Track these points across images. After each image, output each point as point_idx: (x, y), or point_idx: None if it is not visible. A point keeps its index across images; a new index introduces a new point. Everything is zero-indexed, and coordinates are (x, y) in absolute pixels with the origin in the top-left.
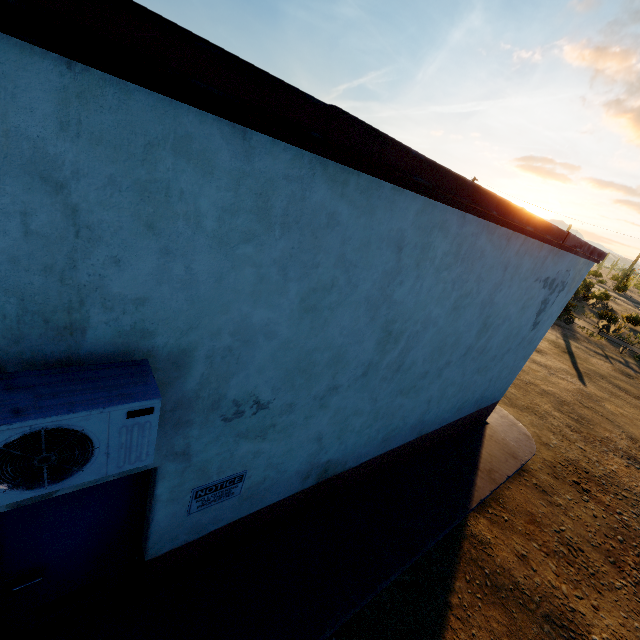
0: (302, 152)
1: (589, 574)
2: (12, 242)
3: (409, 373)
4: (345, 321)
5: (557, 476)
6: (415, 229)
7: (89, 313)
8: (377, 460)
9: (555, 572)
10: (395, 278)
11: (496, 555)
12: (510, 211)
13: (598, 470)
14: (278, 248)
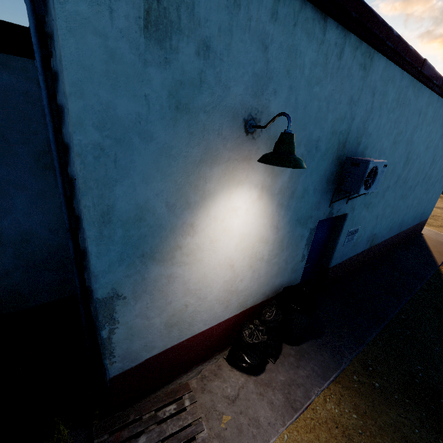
0: (410, 77)
1: None
2: (363, 113)
3: (406, 185)
4: (399, 150)
5: None
6: (425, 105)
7: (362, 138)
8: (385, 243)
9: None
10: (415, 129)
11: None
12: None
13: None
14: (396, 115)
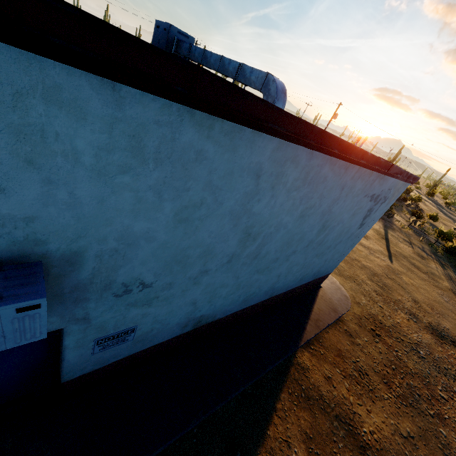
0: (170, 102)
1: (369, 390)
2: None
3: (264, 259)
4: (213, 227)
5: (361, 325)
6: (271, 162)
7: None
8: (239, 313)
9: (347, 388)
10: (254, 197)
11: (311, 377)
12: (349, 149)
13: (389, 322)
14: (153, 177)
